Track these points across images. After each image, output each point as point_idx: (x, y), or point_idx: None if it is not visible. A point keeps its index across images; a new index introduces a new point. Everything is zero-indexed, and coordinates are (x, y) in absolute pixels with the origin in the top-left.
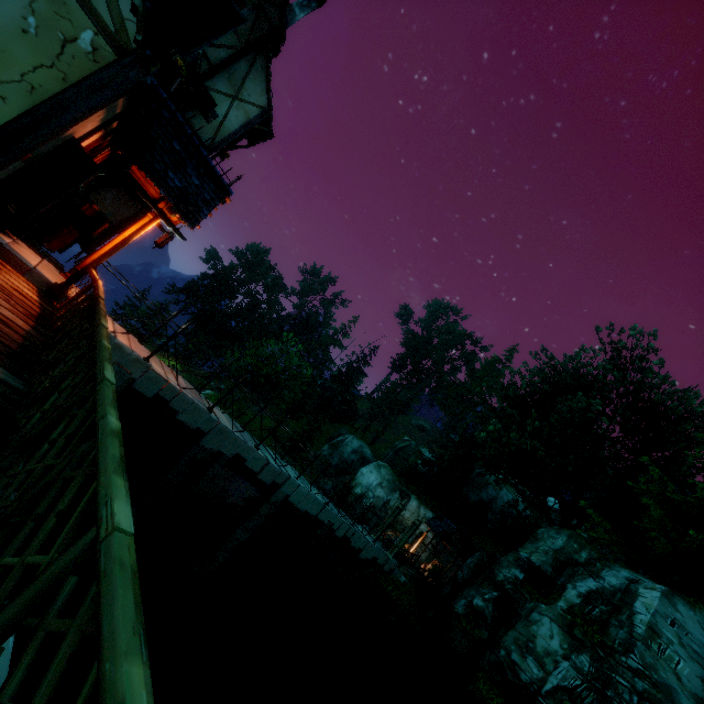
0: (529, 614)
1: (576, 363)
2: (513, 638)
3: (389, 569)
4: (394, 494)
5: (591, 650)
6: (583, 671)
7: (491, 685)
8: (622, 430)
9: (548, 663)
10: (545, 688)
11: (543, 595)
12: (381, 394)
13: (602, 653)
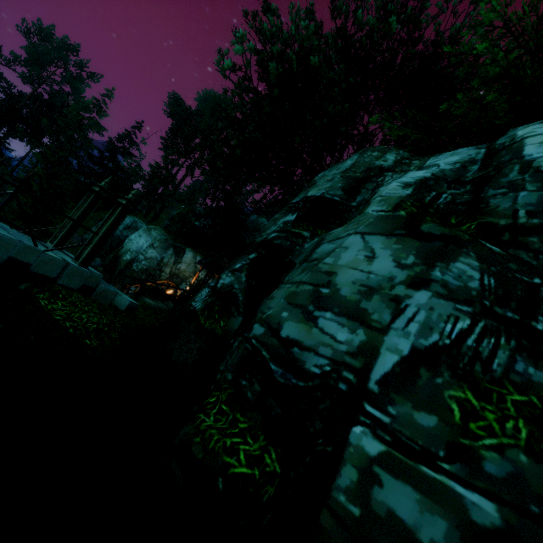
0: (313, 253)
1: (346, 6)
2: (283, 297)
3: (88, 287)
4: (167, 251)
5: (474, 247)
6: (468, 296)
7: (235, 413)
8: (403, 61)
9: (373, 312)
10: (376, 371)
11: (334, 227)
12: (152, 170)
13: (496, 248)
